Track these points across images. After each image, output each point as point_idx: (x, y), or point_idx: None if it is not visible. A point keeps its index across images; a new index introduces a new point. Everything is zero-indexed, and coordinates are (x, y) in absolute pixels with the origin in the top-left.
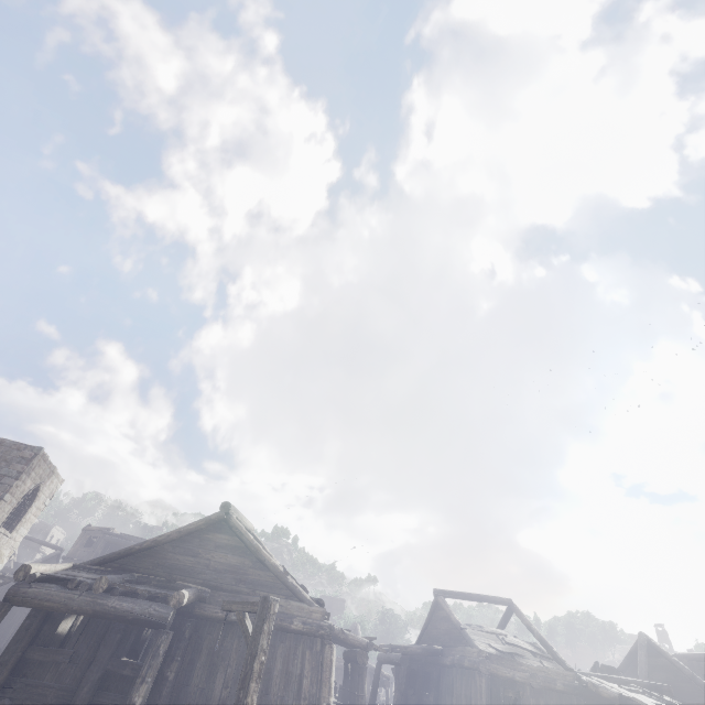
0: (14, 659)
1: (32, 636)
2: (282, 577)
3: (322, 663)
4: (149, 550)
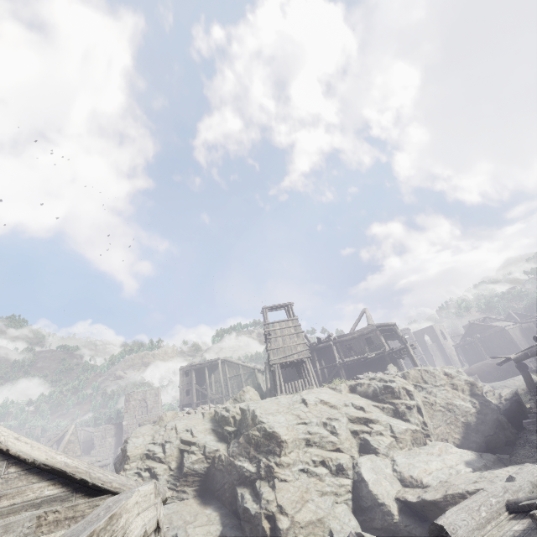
0: (464, 353)
1: (463, 350)
2: (489, 326)
3: (507, 333)
4: (466, 334)
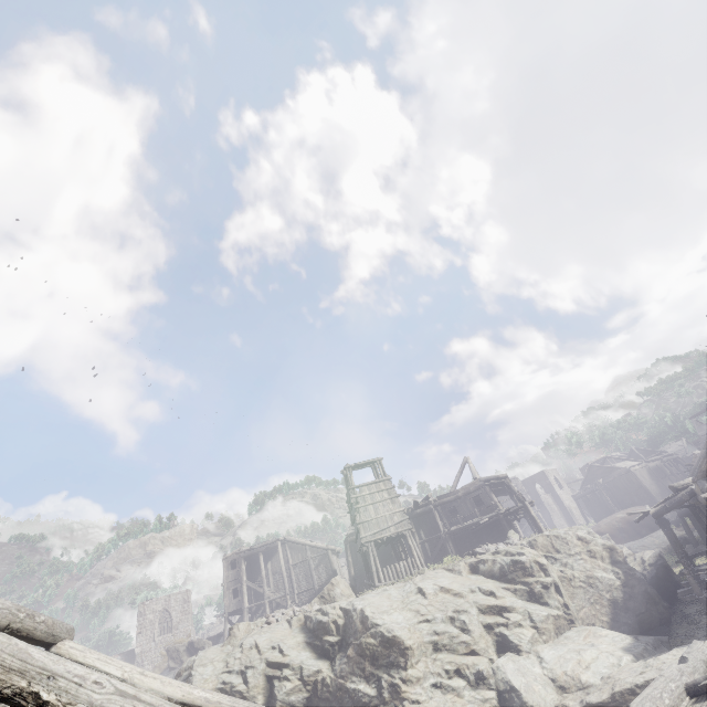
0: (587, 505)
1: (586, 501)
2: (612, 467)
3: (633, 476)
4: (586, 480)
